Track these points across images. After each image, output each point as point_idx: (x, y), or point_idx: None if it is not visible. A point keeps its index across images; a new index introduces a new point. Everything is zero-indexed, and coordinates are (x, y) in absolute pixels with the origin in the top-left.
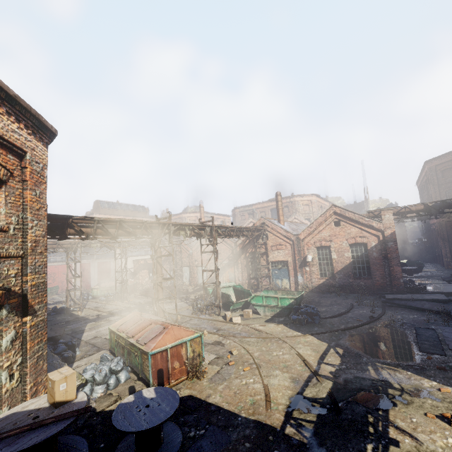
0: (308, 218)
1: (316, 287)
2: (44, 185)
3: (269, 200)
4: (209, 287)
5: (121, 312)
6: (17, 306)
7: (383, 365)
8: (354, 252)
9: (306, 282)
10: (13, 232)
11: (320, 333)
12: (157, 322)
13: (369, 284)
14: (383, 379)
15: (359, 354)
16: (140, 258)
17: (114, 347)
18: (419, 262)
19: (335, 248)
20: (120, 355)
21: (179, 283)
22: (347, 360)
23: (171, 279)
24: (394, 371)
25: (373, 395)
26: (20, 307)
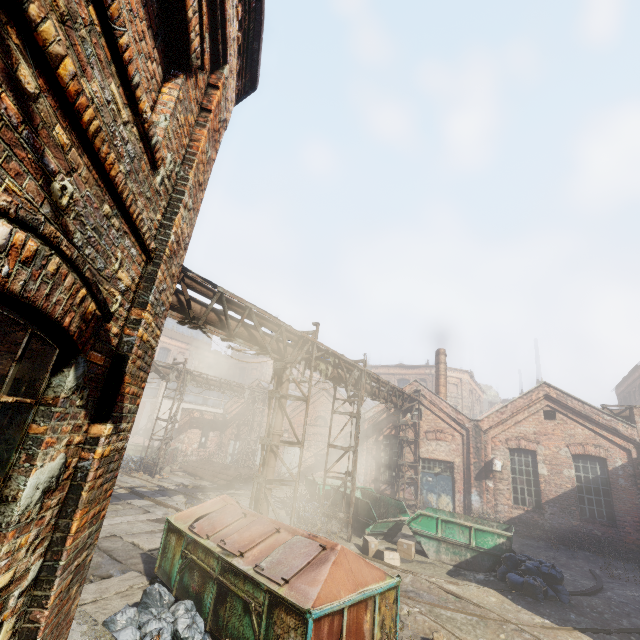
0: (454, 405)
1: (506, 521)
2: (214, 154)
3: (398, 365)
4: (337, 478)
5: (153, 494)
6: (95, 379)
7: None
8: (580, 470)
9: (486, 509)
10: (158, 184)
11: (598, 631)
12: (295, 529)
13: (611, 538)
14: None
15: None
16: (194, 407)
17: (172, 569)
18: None
19: (546, 456)
20: (186, 596)
21: (247, 464)
22: None
23: (297, 444)
24: None
25: None
26: (99, 388)
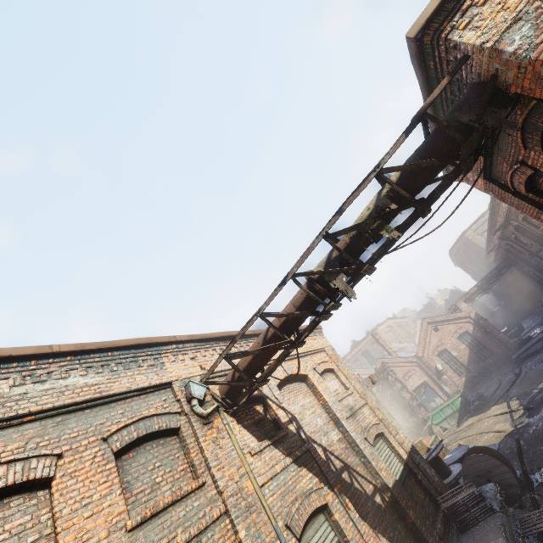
0: (399, 342)
1: (464, 387)
2: None
3: (354, 346)
4: None
5: None
6: None
7: (537, 385)
8: (464, 342)
9: (453, 389)
10: None
11: (496, 402)
12: None
13: (496, 359)
14: (541, 388)
15: (524, 391)
16: None
17: None
18: (515, 322)
19: (450, 347)
20: None
21: None
22: (521, 397)
23: None
24: (542, 382)
25: (540, 394)
26: None
